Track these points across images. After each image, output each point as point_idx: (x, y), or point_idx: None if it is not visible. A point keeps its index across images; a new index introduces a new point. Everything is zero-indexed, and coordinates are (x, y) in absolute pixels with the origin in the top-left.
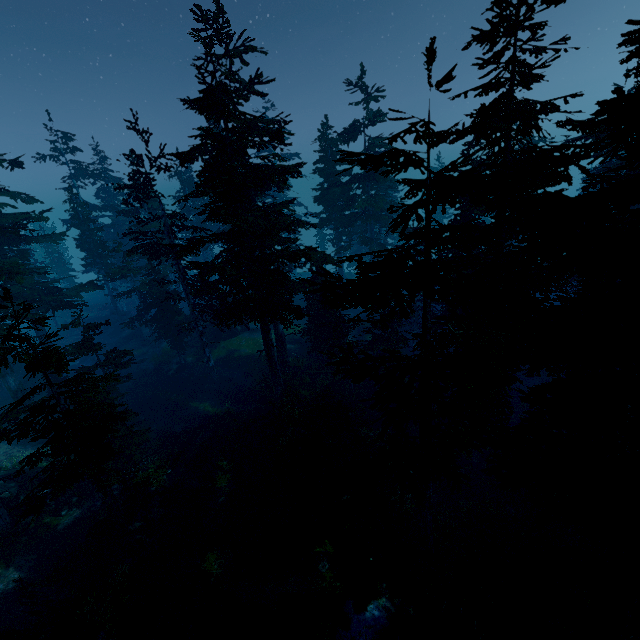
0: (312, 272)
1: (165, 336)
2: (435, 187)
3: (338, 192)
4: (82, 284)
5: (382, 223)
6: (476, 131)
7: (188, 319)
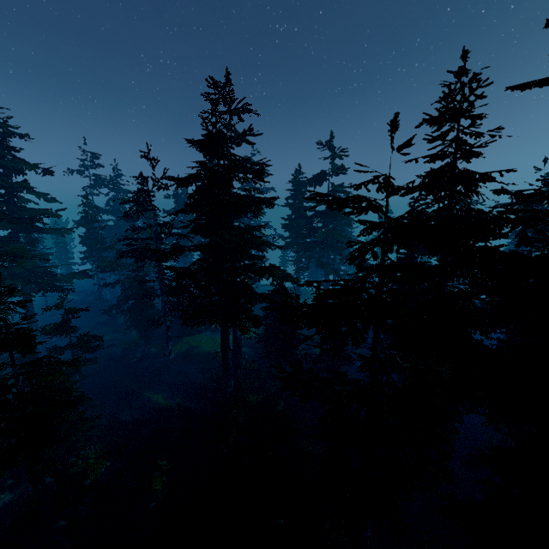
0: (273, 290)
1: (136, 326)
2: (392, 230)
3: (303, 223)
4: (76, 272)
5: (337, 252)
6: (425, 189)
7: (159, 313)
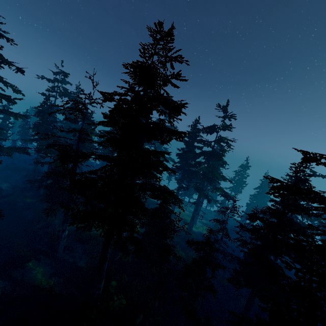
0: None
1: (46, 201)
2: None
3: (191, 156)
4: (19, 147)
5: (211, 183)
6: None
7: None
